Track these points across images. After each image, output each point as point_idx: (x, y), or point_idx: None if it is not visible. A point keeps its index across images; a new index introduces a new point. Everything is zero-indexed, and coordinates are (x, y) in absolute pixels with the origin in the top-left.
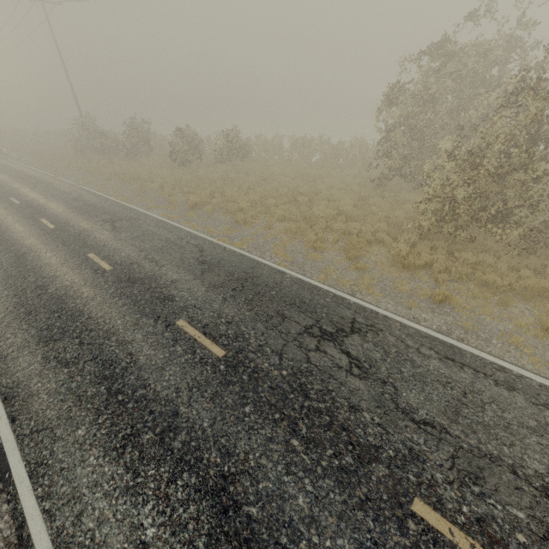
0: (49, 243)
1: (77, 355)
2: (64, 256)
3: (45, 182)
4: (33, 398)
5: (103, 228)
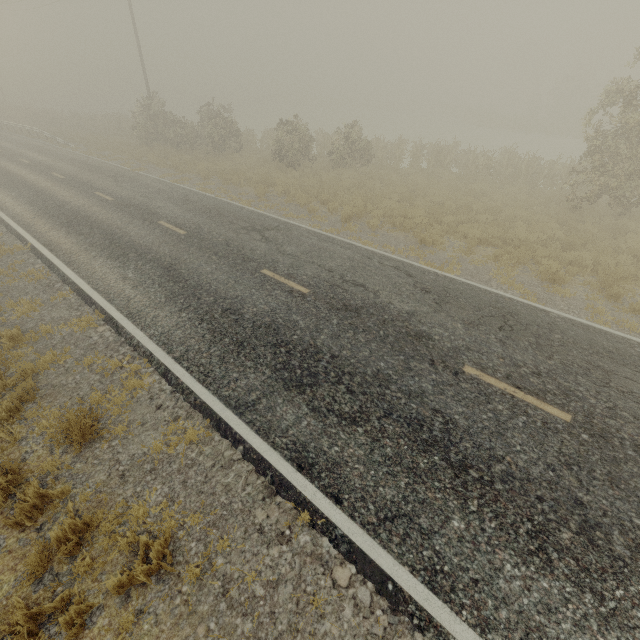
0: (195, 252)
1: (359, 408)
2: (231, 272)
3: (126, 176)
4: (343, 468)
5: (253, 238)
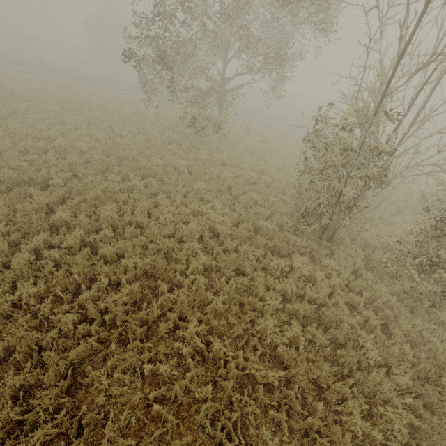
0: None
1: None
2: None
3: None
4: None
5: None
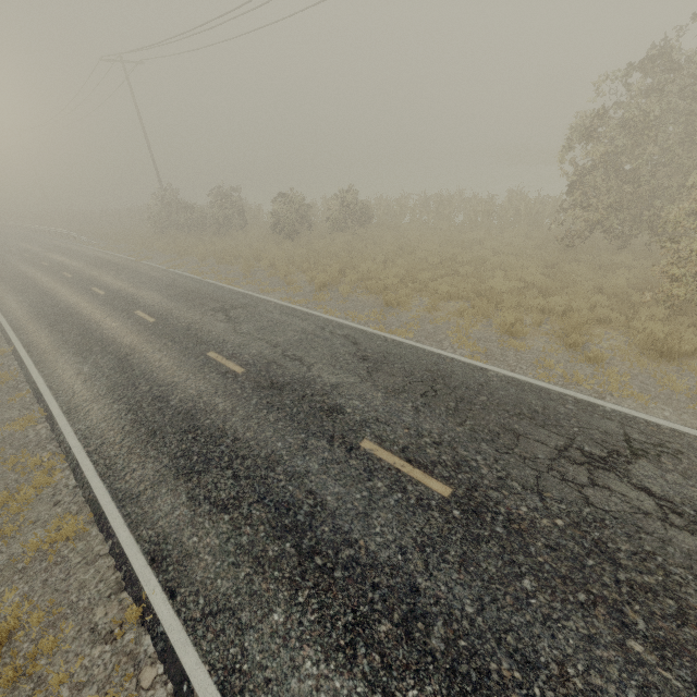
0: (154, 340)
1: (236, 494)
2: (178, 357)
3: (128, 267)
4: (192, 560)
5: (216, 319)
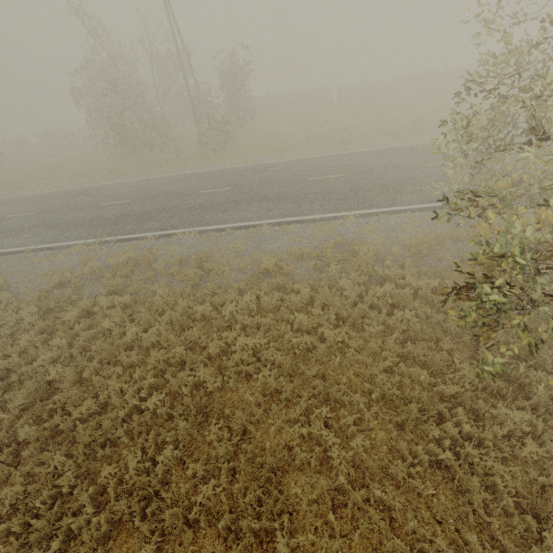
0: None
1: None
2: None
3: None
4: None
5: None
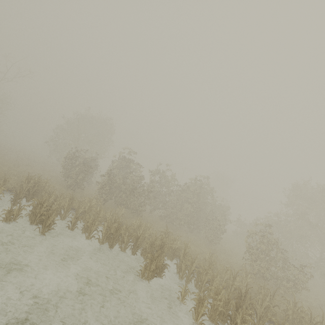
0: None
1: None
2: None
3: None
4: None
5: None
